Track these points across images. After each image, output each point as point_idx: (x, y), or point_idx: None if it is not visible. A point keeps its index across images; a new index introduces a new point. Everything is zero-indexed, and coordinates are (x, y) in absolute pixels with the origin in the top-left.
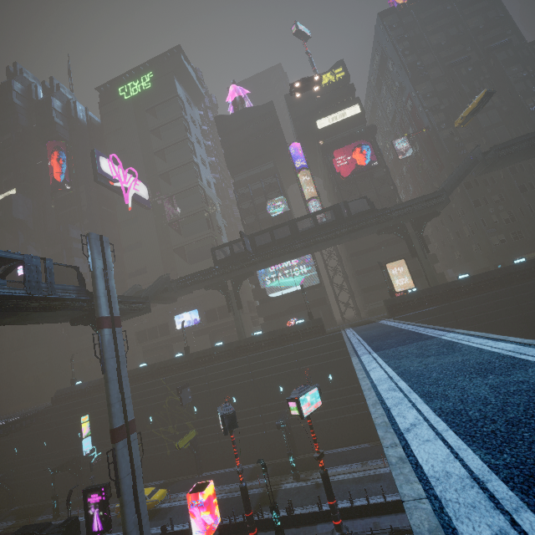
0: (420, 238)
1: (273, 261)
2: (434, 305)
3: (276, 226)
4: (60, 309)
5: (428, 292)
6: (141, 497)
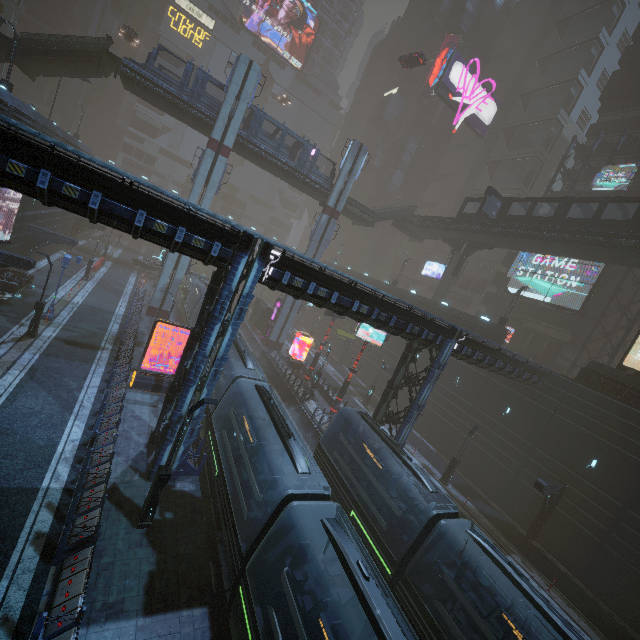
0: None
1: (517, 242)
2: None
3: (544, 199)
4: (310, 187)
5: None
6: (290, 321)
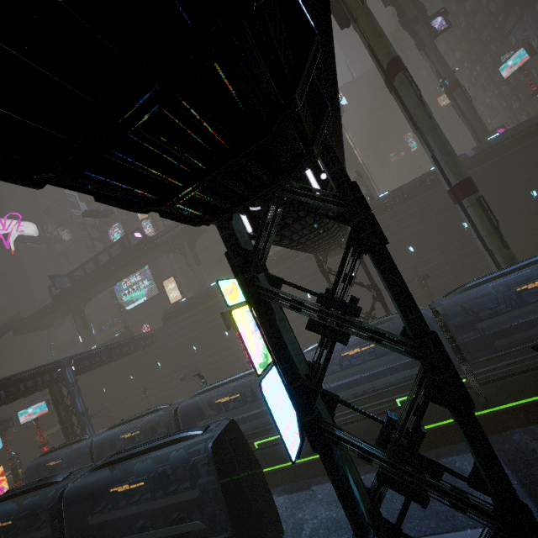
0: (193, 254)
1: (97, 288)
2: (188, 313)
3: (85, 262)
4: None
5: (185, 302)
6: None
